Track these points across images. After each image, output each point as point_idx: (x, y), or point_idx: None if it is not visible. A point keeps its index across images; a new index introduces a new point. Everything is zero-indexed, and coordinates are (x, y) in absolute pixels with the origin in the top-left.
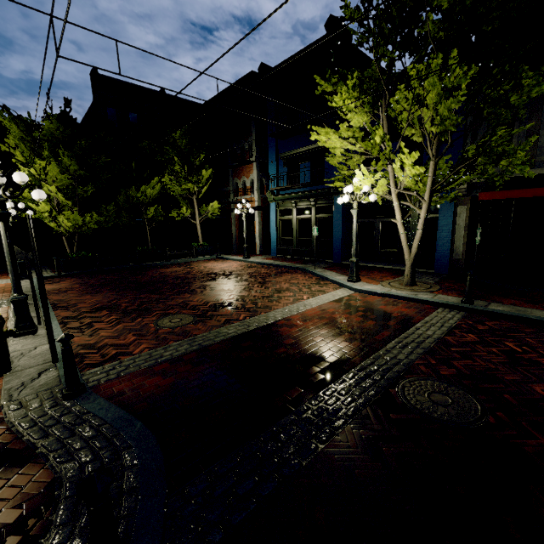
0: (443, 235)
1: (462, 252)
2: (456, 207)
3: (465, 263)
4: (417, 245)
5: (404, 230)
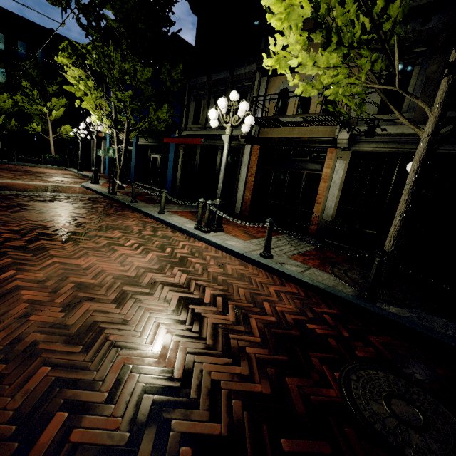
0: (170, 168)
1: (179, 180)
2: (179, 151)
3: (180, 188)
4: (122, 163)
5: (117, 153)
